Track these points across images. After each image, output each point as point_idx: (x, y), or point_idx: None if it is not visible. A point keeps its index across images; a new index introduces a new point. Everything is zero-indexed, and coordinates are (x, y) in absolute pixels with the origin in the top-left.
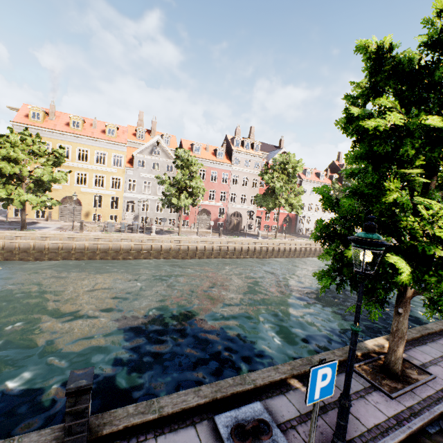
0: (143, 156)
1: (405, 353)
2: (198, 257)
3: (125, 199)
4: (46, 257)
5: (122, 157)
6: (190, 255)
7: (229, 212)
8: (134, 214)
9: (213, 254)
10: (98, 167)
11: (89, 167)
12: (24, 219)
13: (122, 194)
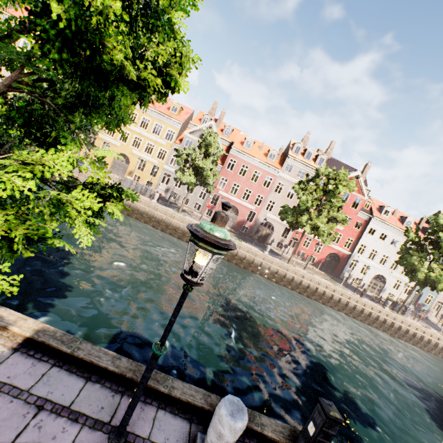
0: (193, 137)
1: (13, 354)
2: (186, 240)
3: (164, 171)
4: None
5: (175, 133)
6: (180, 234)
7: (260, 220)
8: (167, 187)
9: None
10: (152, 136)
11: (145, 135)
12: None
13: (163, 165)
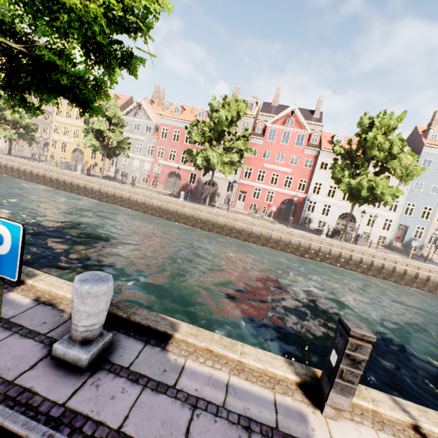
0: (128, 118)
1: None
2: (105, 200)
3: None
4: (11, 174)
5: None
6: (100, 197)
7: (202, 180)
8: (116, 168)
9: (120, 202)
10: None
11: None
12: (10, 148)
13: None
